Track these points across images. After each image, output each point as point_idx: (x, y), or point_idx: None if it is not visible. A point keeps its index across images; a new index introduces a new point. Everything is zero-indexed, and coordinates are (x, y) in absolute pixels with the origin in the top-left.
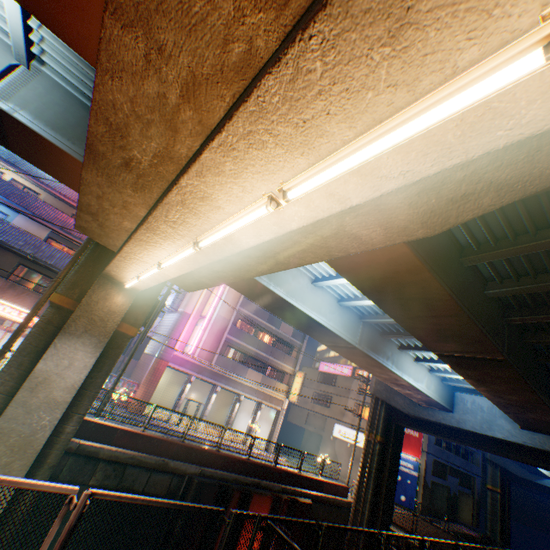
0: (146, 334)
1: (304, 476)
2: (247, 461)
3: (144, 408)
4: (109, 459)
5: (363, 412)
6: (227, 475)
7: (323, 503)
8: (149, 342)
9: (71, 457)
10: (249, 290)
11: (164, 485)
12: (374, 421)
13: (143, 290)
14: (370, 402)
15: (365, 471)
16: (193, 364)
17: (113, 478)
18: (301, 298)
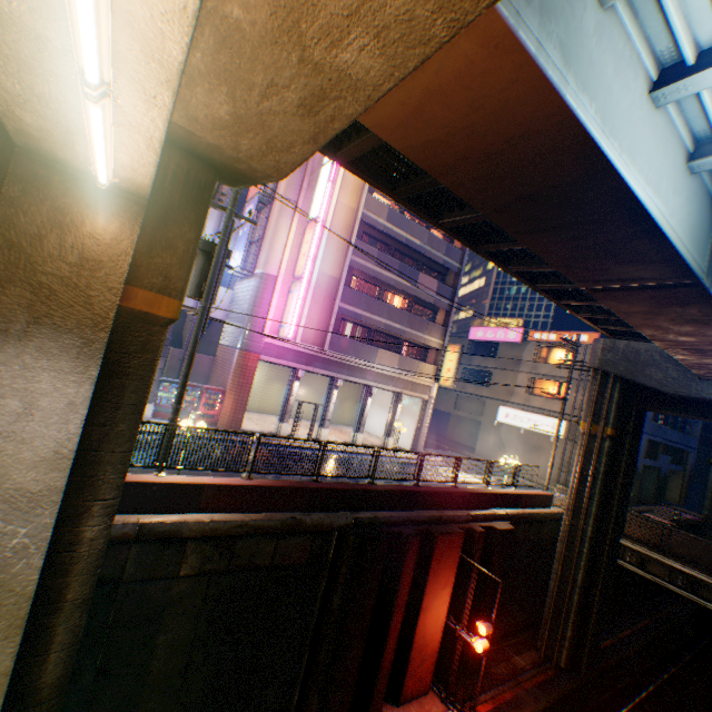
0: (207, 315)
1: (496, 494)
2: (418, 492)
3: (241, 423)
4: (202, 535)
5: (541, 390)
6: (393, 518)
7: (522, 521)
8: (222, 329)
9: (133, 546)
10: (461, 144)
11: (302, 549)
12: (599, 408)
13: (152, 183)
14: (591, 381)
15: (585, 477)
16: (297, 354)
17: (217, 559)
18: (627, 144)
